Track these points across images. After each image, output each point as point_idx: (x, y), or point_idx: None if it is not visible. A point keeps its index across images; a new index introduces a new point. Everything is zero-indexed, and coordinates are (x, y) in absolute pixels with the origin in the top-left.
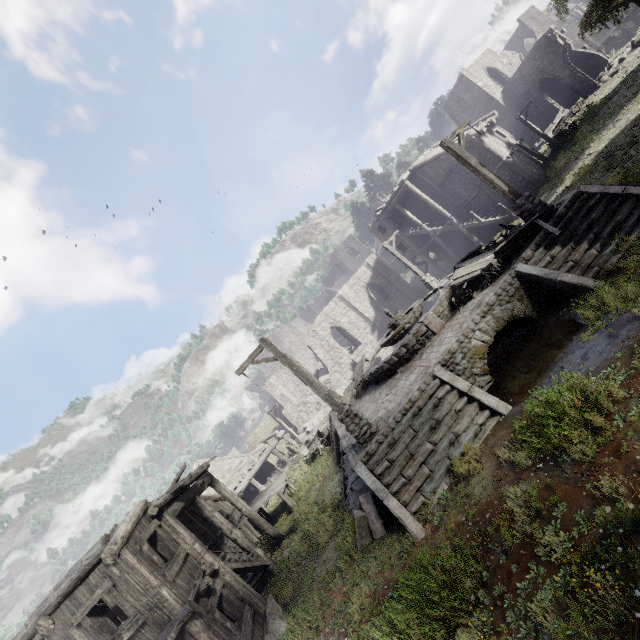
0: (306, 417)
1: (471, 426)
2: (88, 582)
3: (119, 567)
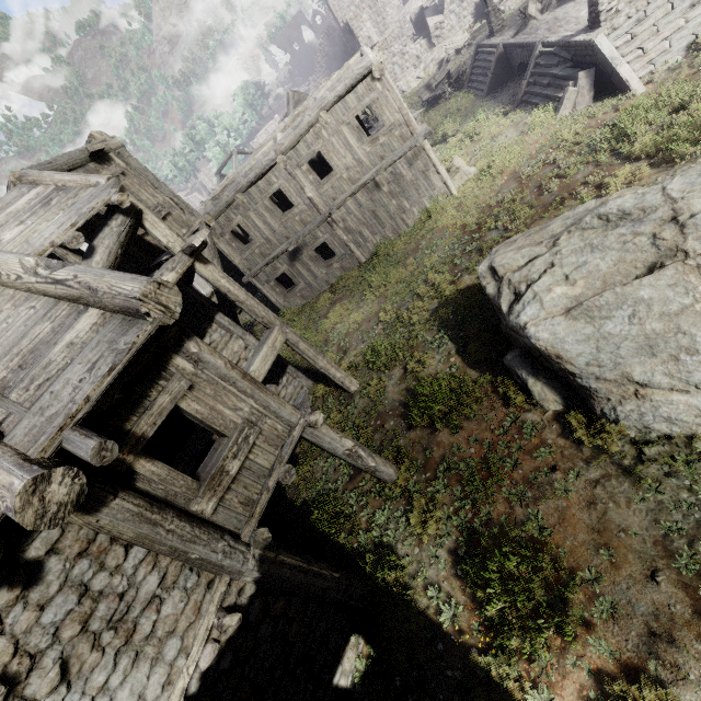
0: (399, 74)
1: None
2: (356, 92)
3: (382, 84)
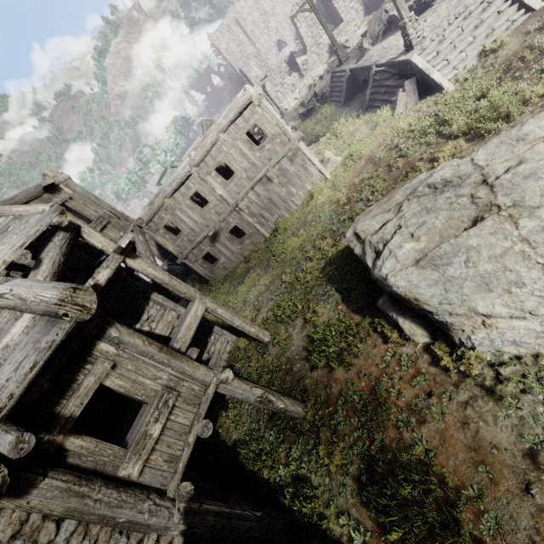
0: (282, 98)
1: (505, 23)
2: (243, 116)
3: (261, 109)
